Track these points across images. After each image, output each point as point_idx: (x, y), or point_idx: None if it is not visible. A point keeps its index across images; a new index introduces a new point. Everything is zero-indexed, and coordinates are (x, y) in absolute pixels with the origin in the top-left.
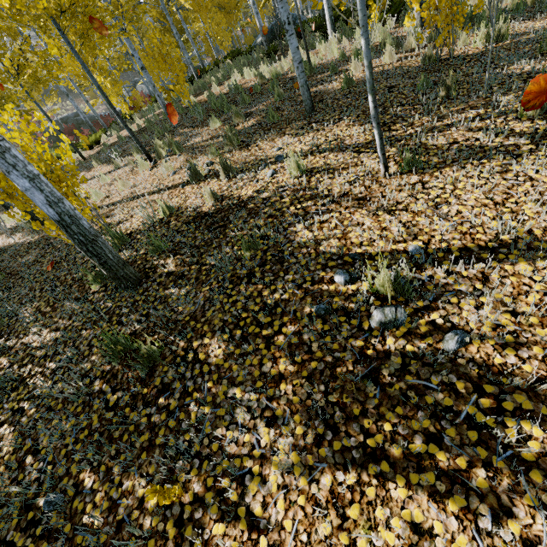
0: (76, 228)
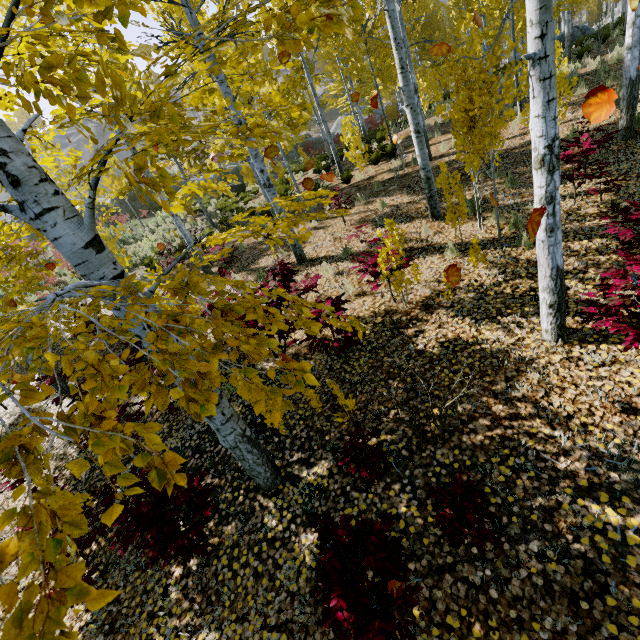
0: (637, 87)
